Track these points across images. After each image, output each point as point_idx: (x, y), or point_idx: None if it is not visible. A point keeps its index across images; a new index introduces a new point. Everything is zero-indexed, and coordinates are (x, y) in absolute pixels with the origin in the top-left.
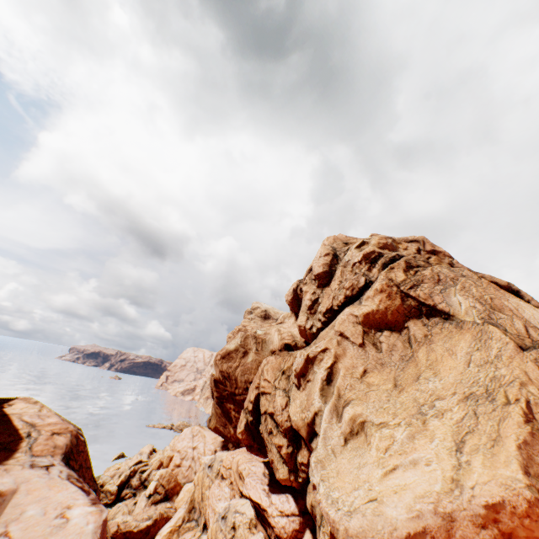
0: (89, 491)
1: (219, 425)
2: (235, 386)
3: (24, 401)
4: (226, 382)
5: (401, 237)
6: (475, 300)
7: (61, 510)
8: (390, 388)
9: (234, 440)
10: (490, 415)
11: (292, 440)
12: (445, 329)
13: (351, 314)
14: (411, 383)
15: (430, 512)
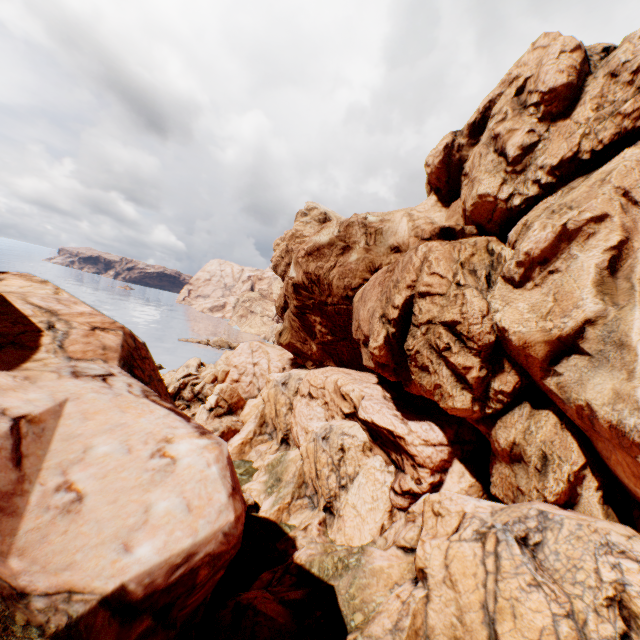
0: (186, 415)
1: (295, 341)
2: (327, 294)
3: (20, 278)
4: (314, 288)
5: None
6: None
7: (155, 446)
8: None
9: (316, 358)
10: None
11: (487, 362)
12: None
13: None
14: None
15: None
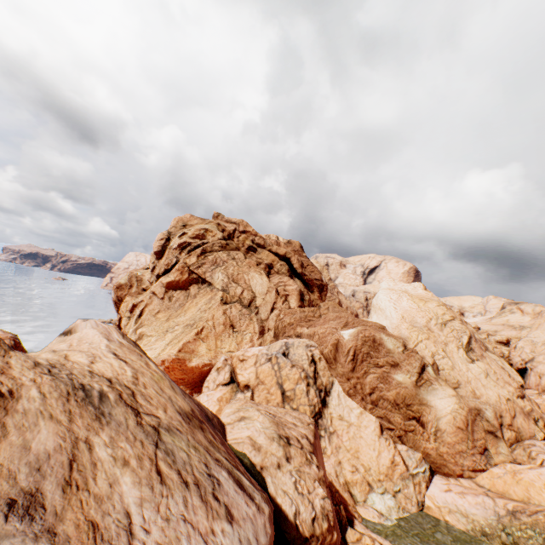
0: None
1: None
2: None
3: None
4: (121, 303)
5: (229, 218)
6: (227, 276)
7: None
8: (165, 320)
9: None
10: (187, 332)
11: None
12: (206, 291)
13: (161, 282)
14: (174, 318)
15: None
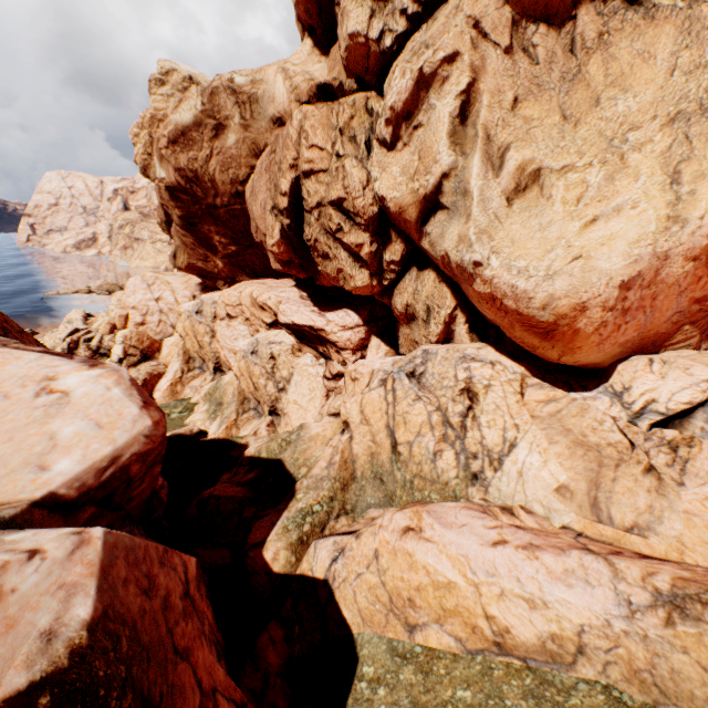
0: (67, 354)
1: (195, 261)
2: (214, 195)
3: None
4: (195, 189)
5: None
6: None
7: (37, 386)
8: (559, 123)
9: (226, 275)
10: None
11: (376, 236)
12: (627, 23)
13: None
14: (589, 112)
15: (647, 255)
